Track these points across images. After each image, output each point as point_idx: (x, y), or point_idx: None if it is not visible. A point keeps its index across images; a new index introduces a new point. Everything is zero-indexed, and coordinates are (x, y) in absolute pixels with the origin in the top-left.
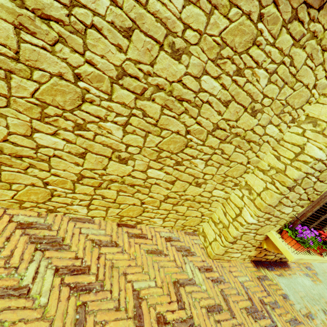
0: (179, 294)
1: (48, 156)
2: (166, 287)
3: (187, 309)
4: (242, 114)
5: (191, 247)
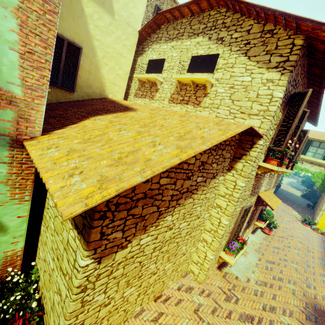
0: (199, 316)
1: (127, 297)
2: (193, 317)
3: (205, 320)
4: (195, 221)
5: (190, 284)
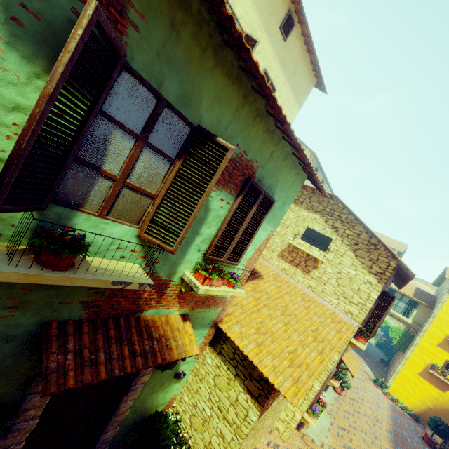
0: None
1: (248, 446)
2: None
3: None
4: None
5: (276, 441)
